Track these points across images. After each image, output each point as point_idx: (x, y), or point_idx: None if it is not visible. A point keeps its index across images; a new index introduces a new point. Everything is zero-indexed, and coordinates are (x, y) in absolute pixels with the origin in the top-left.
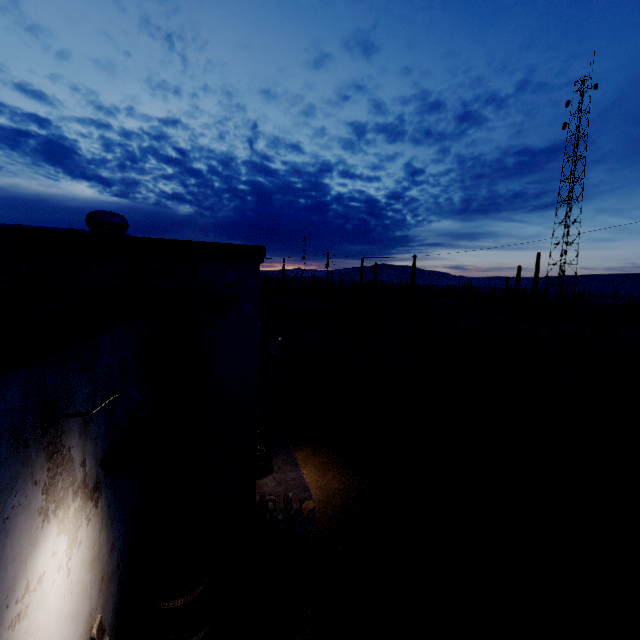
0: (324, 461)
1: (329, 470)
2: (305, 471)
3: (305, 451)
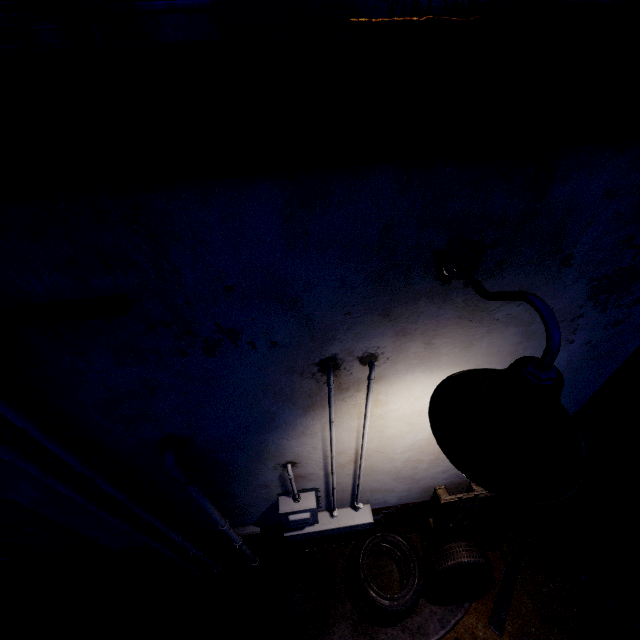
0: None
1: None
2: None
3: None
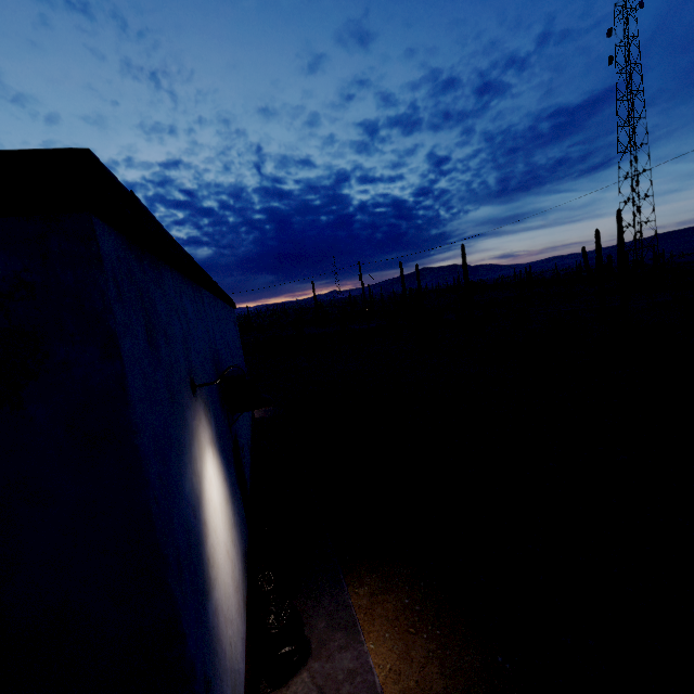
0: (404, 606)
1: (417, 632)
2: (371, 644)
3: (366, 583)
